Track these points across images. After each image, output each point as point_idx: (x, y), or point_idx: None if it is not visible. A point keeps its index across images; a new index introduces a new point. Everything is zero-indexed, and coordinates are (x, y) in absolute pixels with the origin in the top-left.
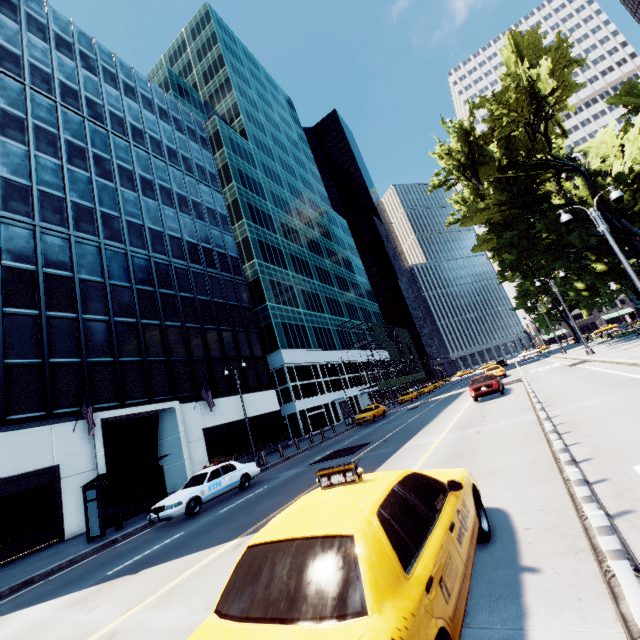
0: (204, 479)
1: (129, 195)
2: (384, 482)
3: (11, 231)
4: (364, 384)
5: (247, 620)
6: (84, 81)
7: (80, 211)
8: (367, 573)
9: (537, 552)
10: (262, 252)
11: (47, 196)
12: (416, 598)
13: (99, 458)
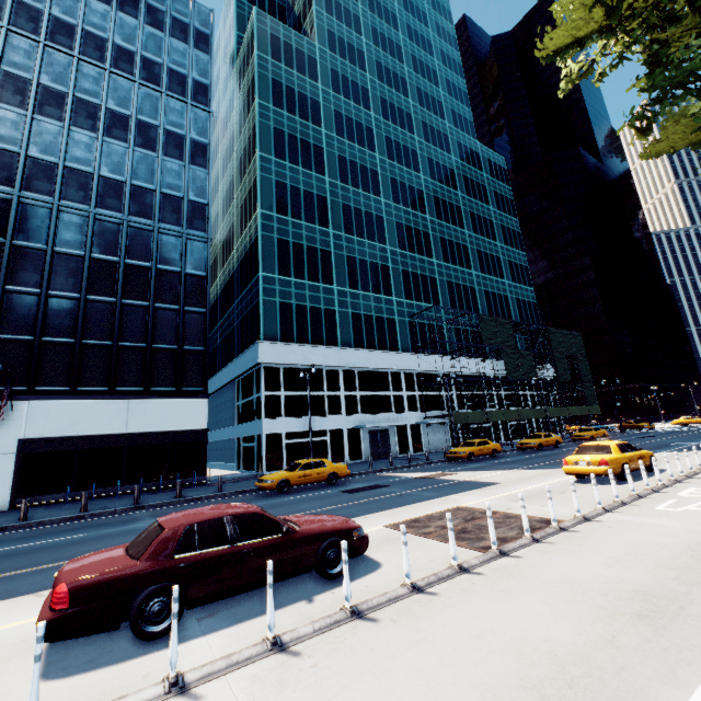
0: None
1: (9, 113)
2: None
3: None
4: (445, 409)
5: None
6: None
7: None
8: None
9: None
10: (279, 199)
11: None
12: None
13: None
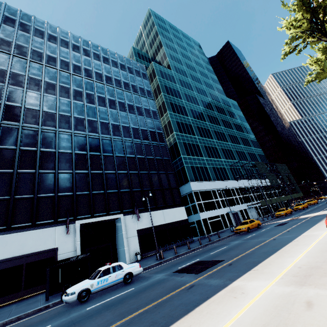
0: (97, 275)
1: (102, 109)
2: None
3: (46, 135)
4: (251, 201)
5: None
6: (84, 61)
7: (78, 121)
8: None
9: None
10: (178, 127)
11: (63, 116)
12: None
13: (77, 245)
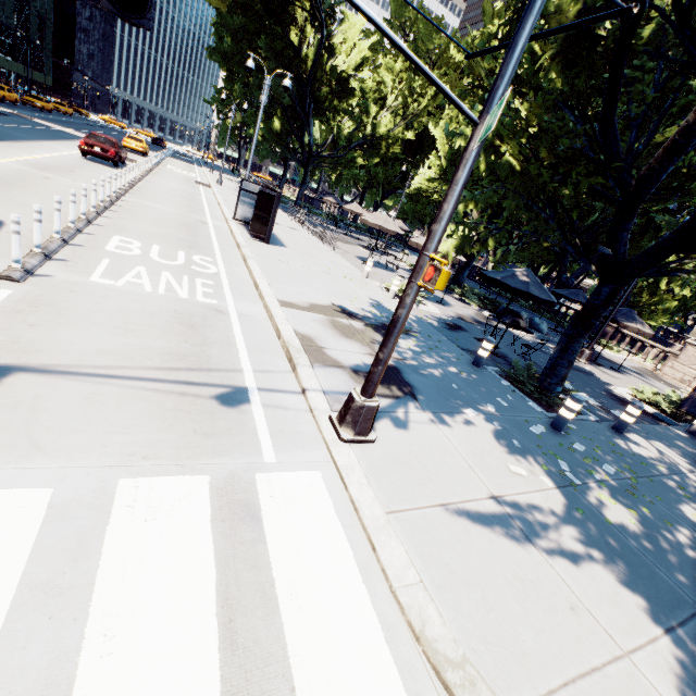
0: None
1: None
2: None
3: None
4: None
5: None
6: None
7: None
8: None
9: (2, 241)
10: None
11: None
12: None
13: None
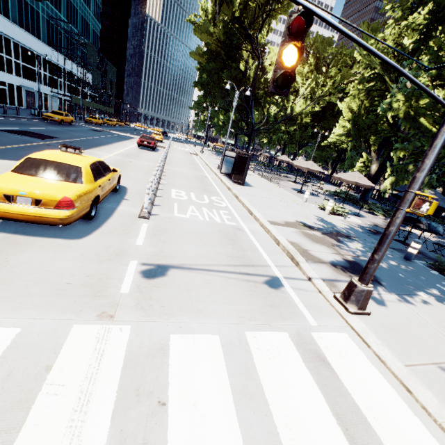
0: None
1: None
2: (92, 159)
3: None
4: (59, 89)
5: (35, 176)
6: None
7: None
8: (85, 177)
9: (131, 197)
10: None
11: None
12: (96, 186)
13: None
